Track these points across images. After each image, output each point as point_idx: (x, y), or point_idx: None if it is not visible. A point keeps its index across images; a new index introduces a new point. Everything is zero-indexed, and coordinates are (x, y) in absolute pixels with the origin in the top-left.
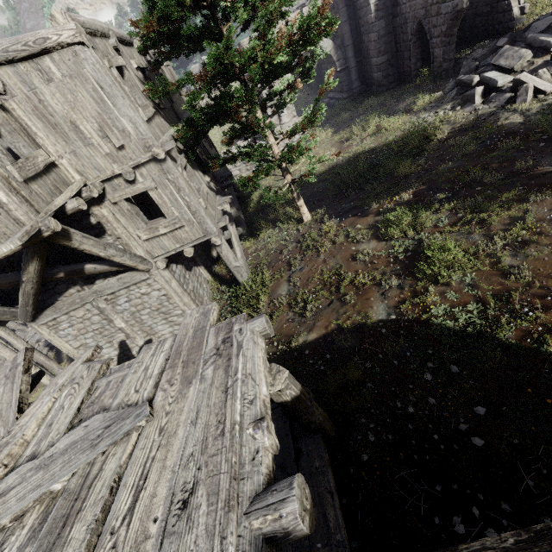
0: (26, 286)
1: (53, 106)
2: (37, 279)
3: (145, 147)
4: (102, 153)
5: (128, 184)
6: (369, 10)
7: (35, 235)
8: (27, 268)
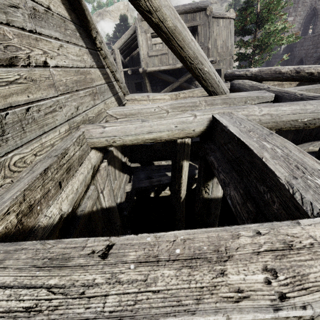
0: (176, 84)
1: (213, 33)
2: (182, 82)
3: (230, 54)
4: (217, 51)
5: (217, 65)
6: (280, 50)
7: (210, 61)
8: (187, 75)
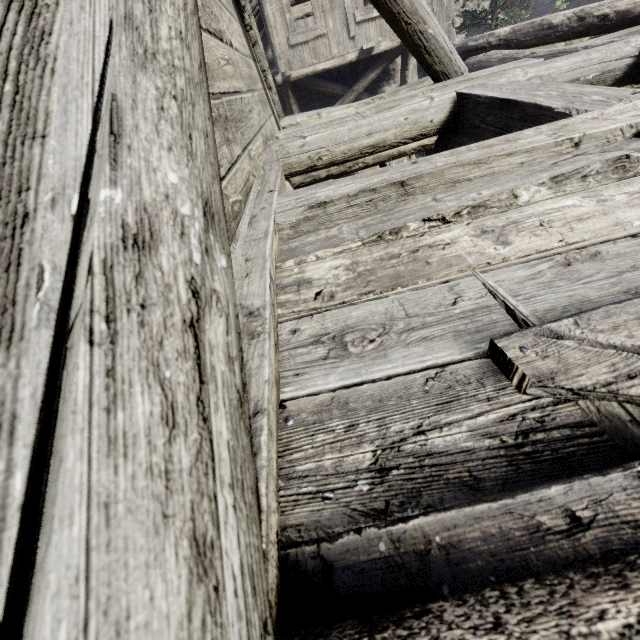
0: (349, 97)
1: None
2: (361, 91)
3: (448, 17)
4: None
5: None
6: None
7: None
8: (369, 76)
